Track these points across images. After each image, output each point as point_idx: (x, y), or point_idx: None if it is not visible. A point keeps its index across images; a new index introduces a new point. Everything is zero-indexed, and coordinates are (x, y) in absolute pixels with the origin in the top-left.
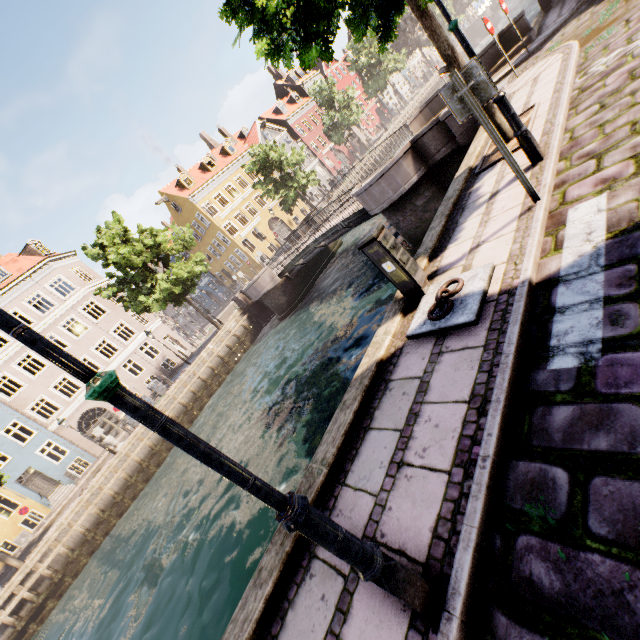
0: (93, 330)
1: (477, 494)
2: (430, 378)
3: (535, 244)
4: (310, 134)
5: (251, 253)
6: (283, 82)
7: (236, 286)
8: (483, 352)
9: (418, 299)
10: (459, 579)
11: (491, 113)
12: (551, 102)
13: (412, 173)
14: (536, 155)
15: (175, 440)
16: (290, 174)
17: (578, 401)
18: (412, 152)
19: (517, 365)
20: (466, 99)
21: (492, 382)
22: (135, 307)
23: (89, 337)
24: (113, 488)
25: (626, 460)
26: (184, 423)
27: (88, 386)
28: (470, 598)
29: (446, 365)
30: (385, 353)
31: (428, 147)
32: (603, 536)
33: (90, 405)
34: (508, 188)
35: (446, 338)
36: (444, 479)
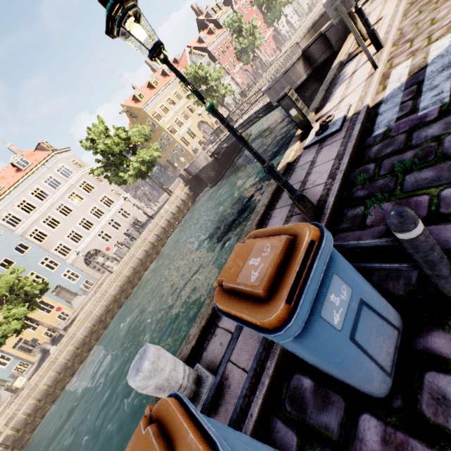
0: (87, 200)
1: (337, 182)
2: (316, 159)
3: (372, 89)
4: (224, 57)
5: (187, 147)
6: (203, 17)
7: (176, 172)
8: (343, 139)
9: (309, 132)
10: (329, 205)
11: (354, 23)
12: (392, 14)
13: (302, 73)
14: (379, 45)
15: (232, 129)
16: (213, 87)
17: (382, 142)
18: (303, 58)
19: (358, 140)
20: (338, 8)
21: (346, 148)
22: (117, 181)
23: (85, 204)
24: (114, 292)
25: (396, 151)
26: (153, 254)
27: (207, 104)
28: (333, 210)
29: (324, 151)
30: (291, 159)
31: (313, 54)
32: (384, 174)
33: (90, 248)
34: (362, 67)
35: (324, 142)
36: (323, 185)
